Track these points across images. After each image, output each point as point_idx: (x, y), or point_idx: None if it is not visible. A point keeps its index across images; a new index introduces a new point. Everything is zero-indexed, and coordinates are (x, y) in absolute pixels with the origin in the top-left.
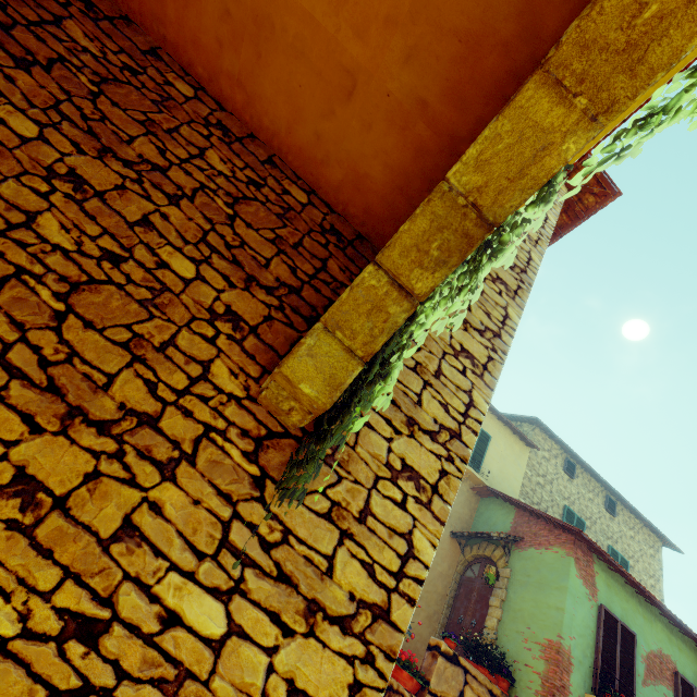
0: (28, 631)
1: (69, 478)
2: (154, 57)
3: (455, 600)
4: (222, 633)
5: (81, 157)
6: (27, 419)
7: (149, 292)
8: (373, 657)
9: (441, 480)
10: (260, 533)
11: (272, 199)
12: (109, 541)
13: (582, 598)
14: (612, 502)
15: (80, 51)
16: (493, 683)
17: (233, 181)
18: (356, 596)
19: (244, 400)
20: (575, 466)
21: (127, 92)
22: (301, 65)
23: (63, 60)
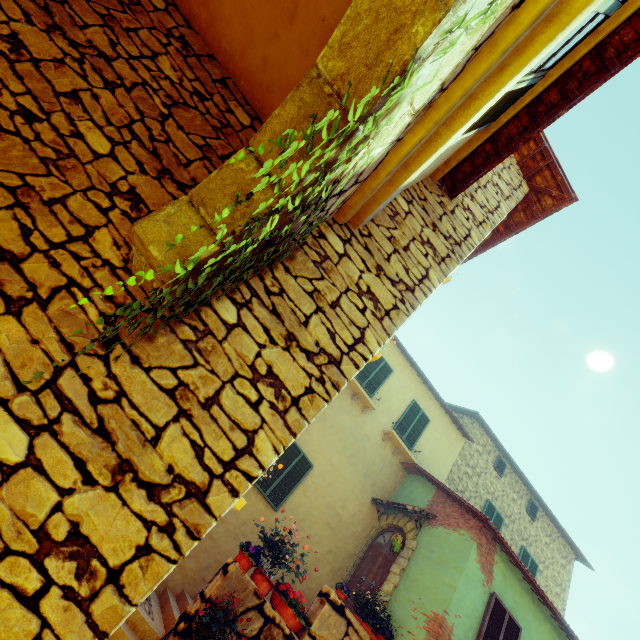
0: None
1: None
2: None
3: (362, 561)
4: (18, 461)
5: (28, 26)
6: None
7: (55, 153)
8: (173, 529)
9: (305, 396)
10: (93, 386)
11: (213, 113)
12: None
13: (476, 582)
14: (534, 507)
15: None
16: None
17: (178, 87)
18: (176, 470)
19: (119, 269)
20: (505, 465)
21: None
22: None
23: None
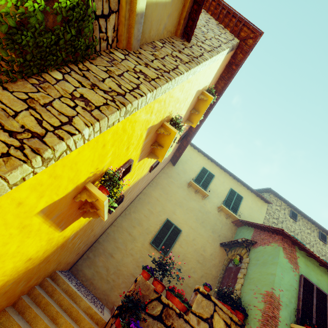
0: None
1: None
2: None
3: (222, 279)
4: None
5: None
6: None
7: None
8: (24, 148)
9: (103, 106)
10: None
11: None
12: None
13: (288, 269)
14: (323, 235)
15: None
16: (233, 314)
17: None
18: (26, 127)
19: None
20: (297, 214)
21: None
22: None
23: None
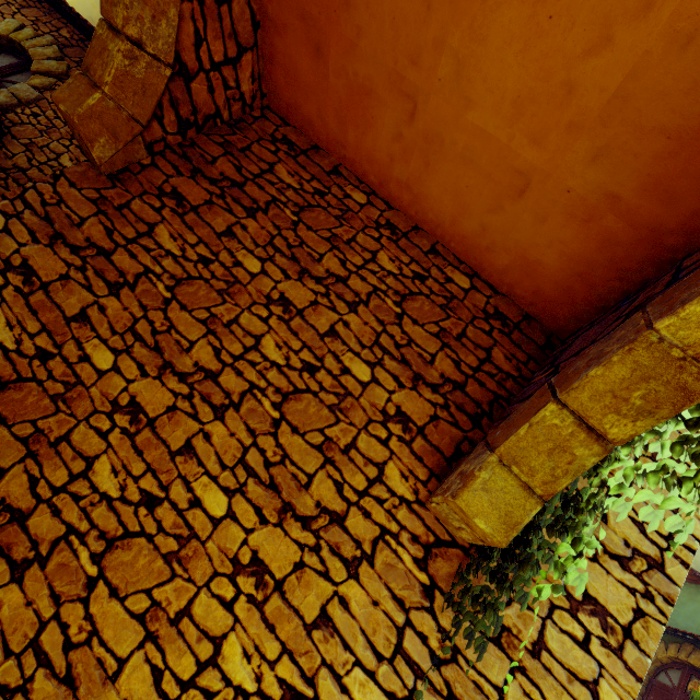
0: (261, 691)
1: (284, 565)
2: (335, 175)
3: None
4: None
5: (287, 281)
6: (258, 511)
7: (336, 397)
8: None
9: (636, 622)
10: (430, 645)
11: (436, 290)
12: (311, 627)
13: None
14: None
15: (285, 189)
16: None
17: (400, 278)
18: None
19: (413, 503)
20: None
21: (317, 214)
22: (469, 170)
23: (275, 200)
